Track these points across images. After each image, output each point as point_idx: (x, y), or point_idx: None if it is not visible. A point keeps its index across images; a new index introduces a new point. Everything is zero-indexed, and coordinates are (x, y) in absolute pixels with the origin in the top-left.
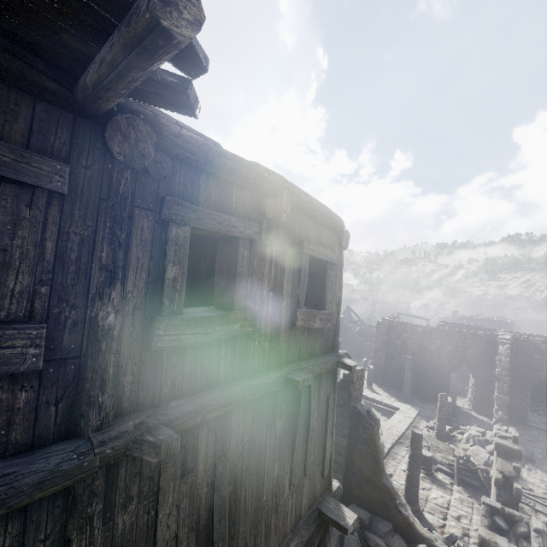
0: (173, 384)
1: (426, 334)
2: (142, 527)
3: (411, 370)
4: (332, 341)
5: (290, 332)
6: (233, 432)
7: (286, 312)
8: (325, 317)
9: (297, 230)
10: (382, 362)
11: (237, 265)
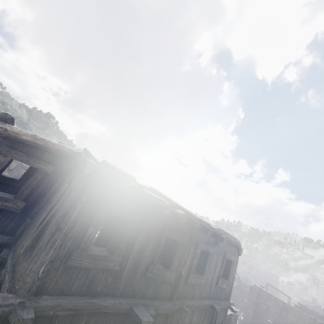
0: (186, 294)
1: (284, 309)
2: None
3: None
4: (228, 295)
5: (215, 286)
6: (194, 318)
7: (215, 278)
8: (227, 283)
9: (224, 248)
10: (250, 318)
11: (207, 260)
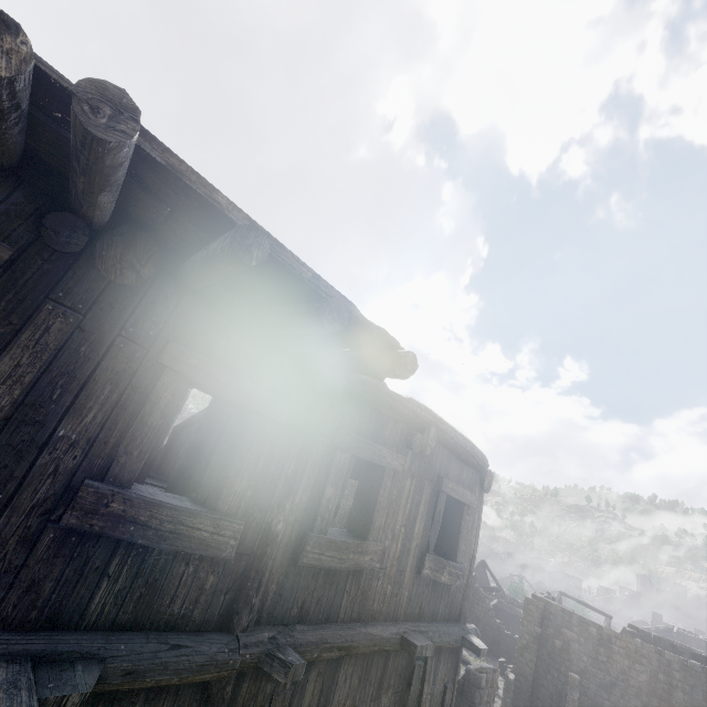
0: (303, 605)
1: (602, 641)
2: None
3: (577, 702)
4: (460, 606)
5: (414, 579)
6: (338, 688)
7: (414, 554)
8: (454, 571)
9: (438, 464)
10: (529, 673)
11: (379, 494)
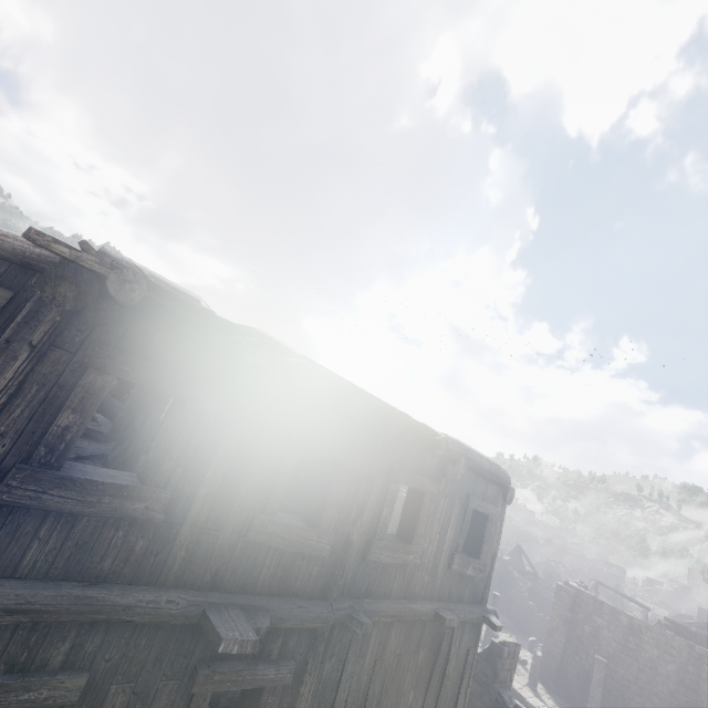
0: (368, 586)
1: (632, 630)
2: (333, 679)
3: (602, 682)
4: (482, 592)
5: (445, 571)
6: (391, 641)
7: (446, 553)
8: (478, 566)
9: (466, 485)
10: (557, 652)
11: (420, 511)
